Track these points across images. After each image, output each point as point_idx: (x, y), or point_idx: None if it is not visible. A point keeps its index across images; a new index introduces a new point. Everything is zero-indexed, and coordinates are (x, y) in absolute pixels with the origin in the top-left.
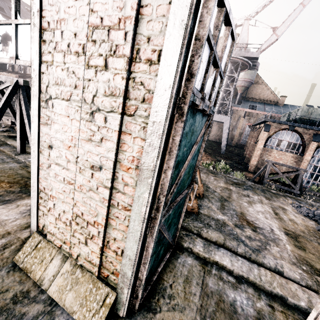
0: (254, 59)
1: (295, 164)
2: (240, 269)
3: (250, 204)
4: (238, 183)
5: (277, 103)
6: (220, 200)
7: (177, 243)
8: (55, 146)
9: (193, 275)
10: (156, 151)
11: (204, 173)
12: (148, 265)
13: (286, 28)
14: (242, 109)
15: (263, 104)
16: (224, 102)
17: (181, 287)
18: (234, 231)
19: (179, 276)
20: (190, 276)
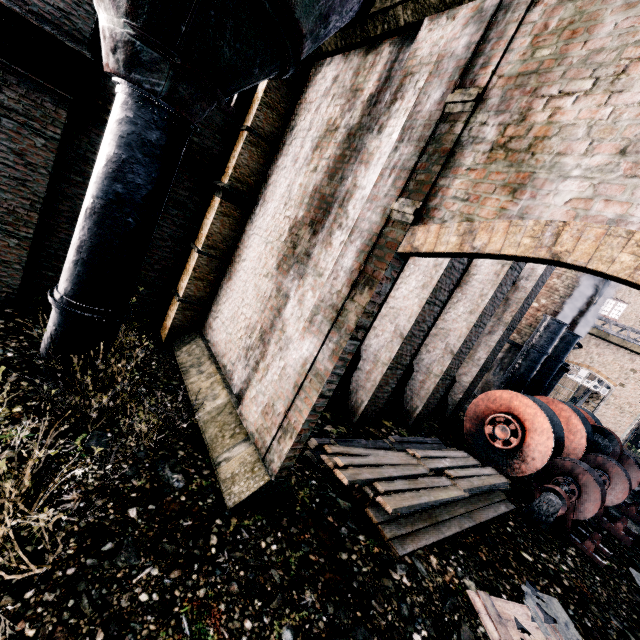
0: None
1: None
2: None
3: None
4: None
5: None
6: None
7: None
8: (606, 413)
9: None
10: (635, 422)
11: None
12: (624, 441)
13: None
14: None
15: None
16: None
17: None
18: None
19: None
20: None
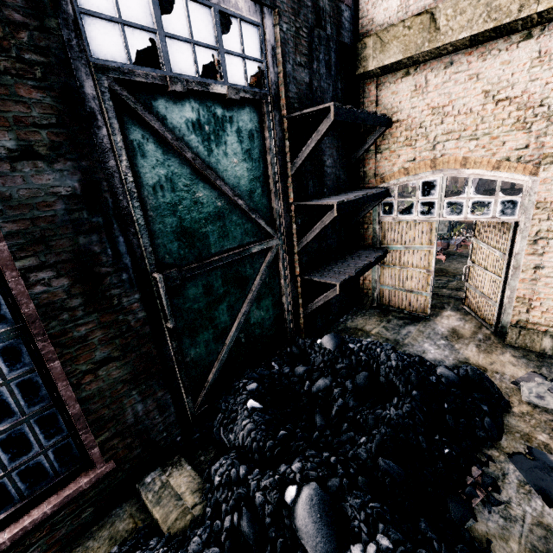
0: None
1: None
2: None
3: None
4: None
5: None
6: None
7: None
8: (547, 267)
9: None
10: None
11: None
12: None
13: None
14: None
15: None
16: None
17: None
18: None
19: None
20: None
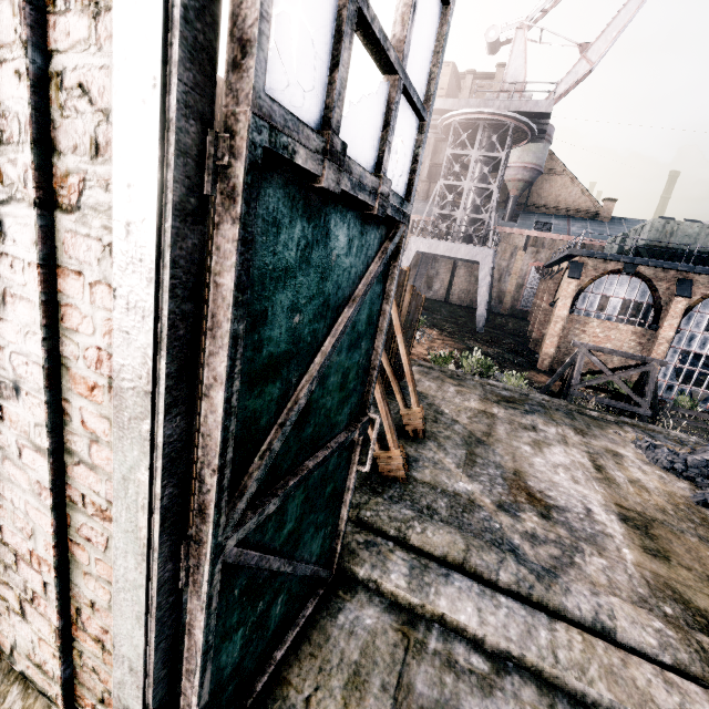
0: (542, 117)
1: (640, 350)
2: (502, 634)
3: (538, 449)
4: (513, 399)
5: (596, 216)
6: (467, 442)
7: (342, 568)
8: None
9: (376, 660)
10: (149, 327)
11: (434, 378)
12: (201, 678)
13: (609, 46)
14: (519, 232)
15: (565, 218)
16: (478, 216)
17: (337, 702)
18: (495, 521)
19: (334, 669)
20: (367, 666)
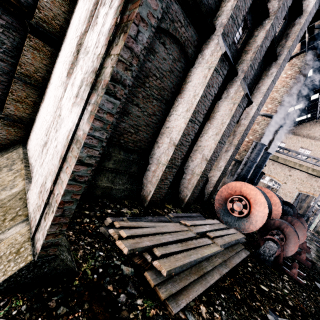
0: None
1: None
2: None
3: None
4: None
5: None
6: None
7: None
8: None
9: None
10: (292, 201)
11: None
12: None
13: None
14: None
15: None
16: None
17: None
18: None
19: None
20: None
